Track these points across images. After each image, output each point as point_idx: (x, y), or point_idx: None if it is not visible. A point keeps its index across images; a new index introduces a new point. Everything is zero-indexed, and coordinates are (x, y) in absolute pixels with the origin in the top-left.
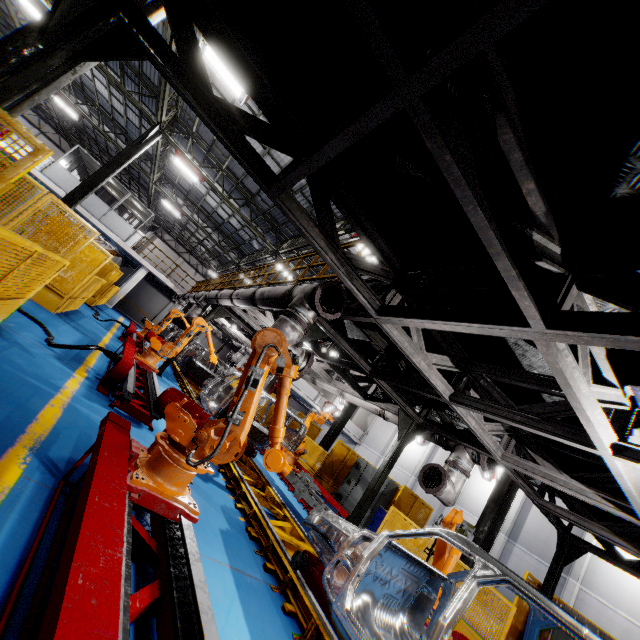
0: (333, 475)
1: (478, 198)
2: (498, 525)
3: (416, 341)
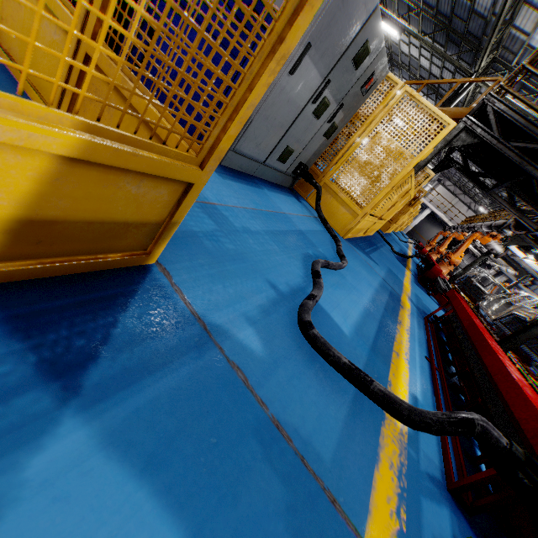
0: None
1: (527, 201)
2: None
3: None
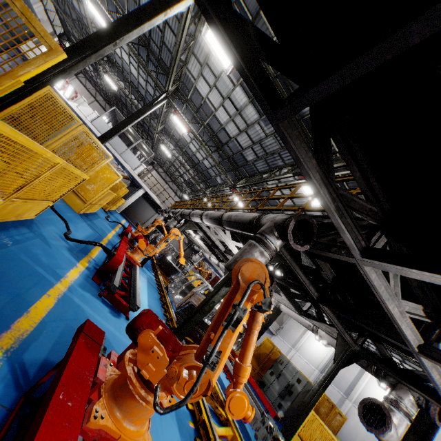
0: (259, 365)
1: None
2: None
3: (392, 286)
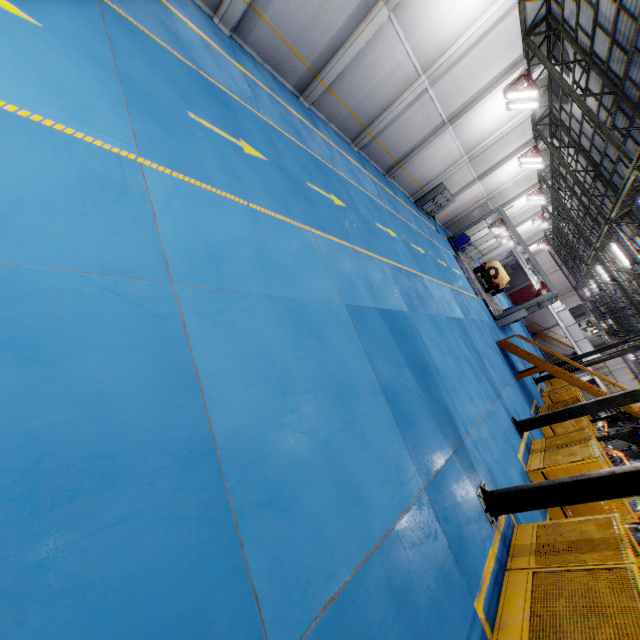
0: None
1: None
2: None
3: None
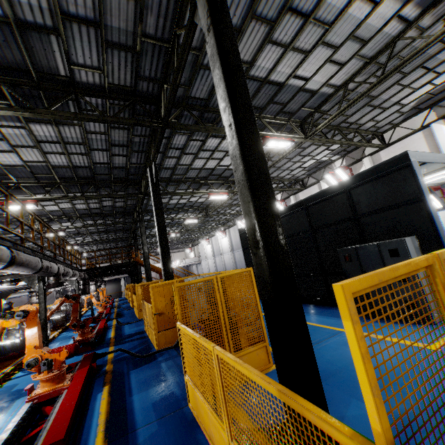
0: None
1: None
2: (140, 276)
3: None
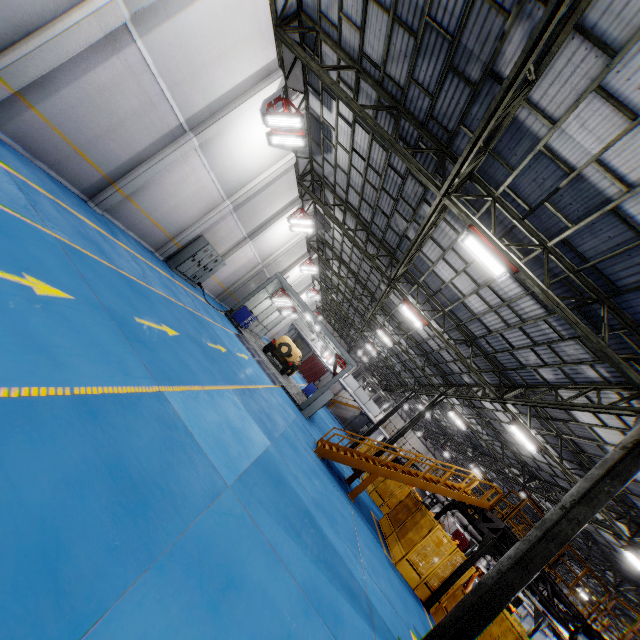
0: None
1: None
2: None
3: None
